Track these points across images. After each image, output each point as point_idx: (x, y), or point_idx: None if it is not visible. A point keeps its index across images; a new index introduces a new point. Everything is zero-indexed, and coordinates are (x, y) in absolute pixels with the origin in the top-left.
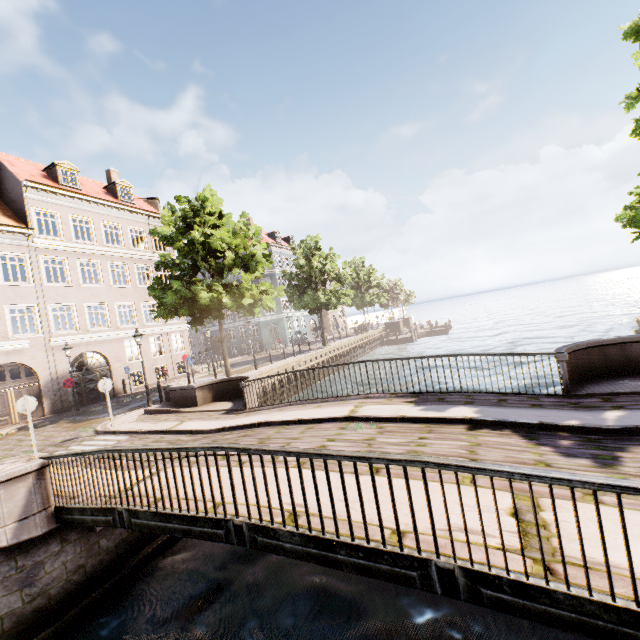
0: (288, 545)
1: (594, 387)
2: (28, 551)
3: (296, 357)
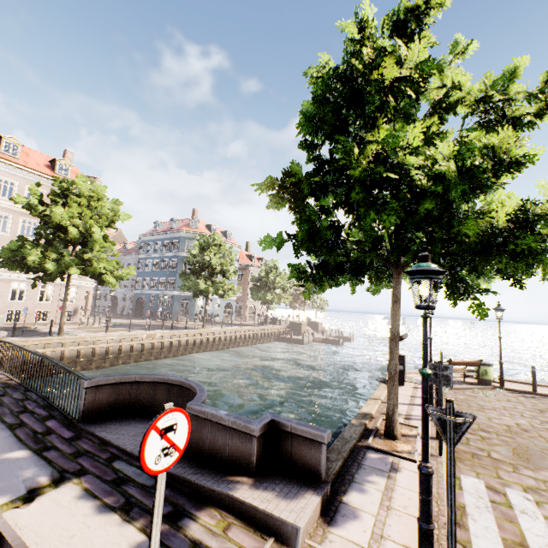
0: None
1: (110, 423)
2: None
3: (160, 331)
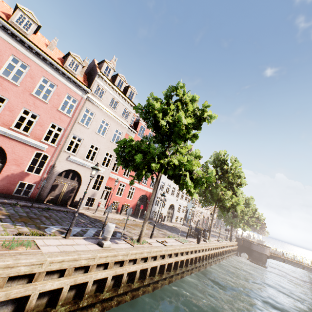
0: (310, 268)
1: None
2: (266, 257)
3: None
